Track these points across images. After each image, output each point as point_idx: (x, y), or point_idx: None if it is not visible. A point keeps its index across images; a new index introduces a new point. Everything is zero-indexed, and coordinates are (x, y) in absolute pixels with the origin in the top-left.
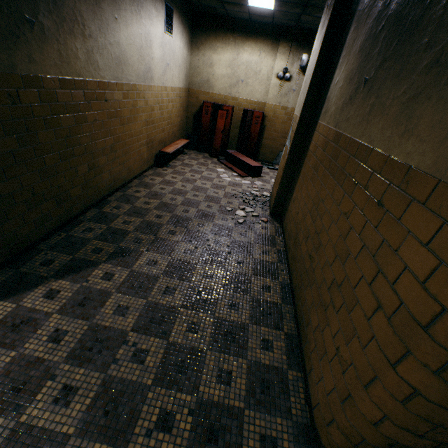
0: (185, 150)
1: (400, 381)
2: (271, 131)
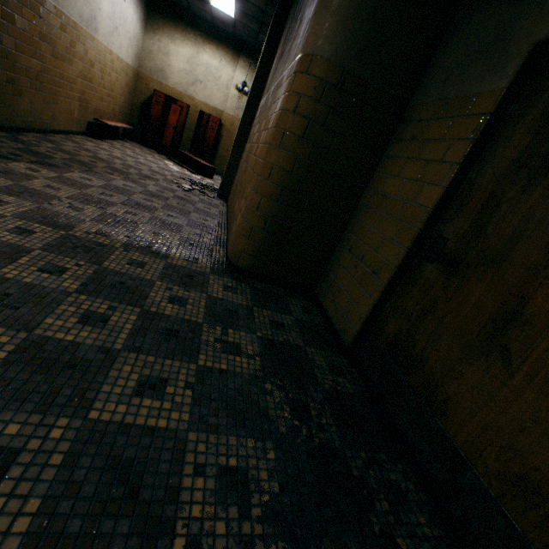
0: (127, 140)
1: (267, 166)
2: (228, 143)
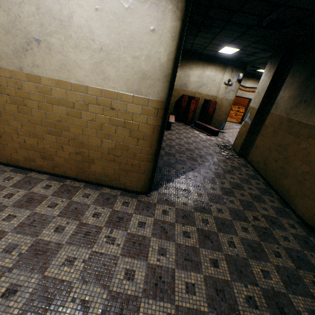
0: None
1: None
2: (218, 111)
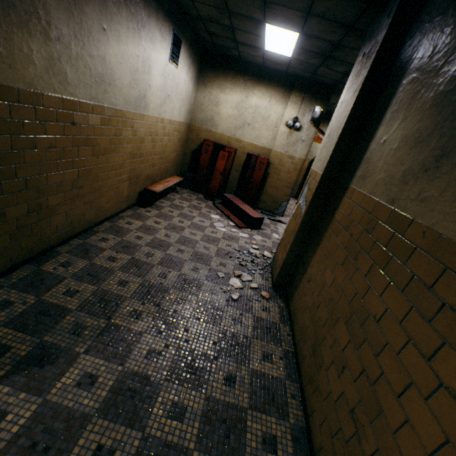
0: (178, 187)
1: None
2: (274, 179)
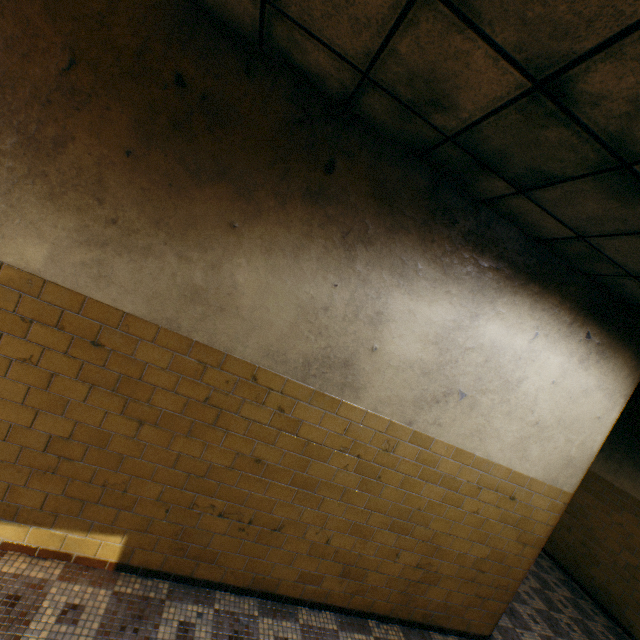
0: None
1: None
2: None
